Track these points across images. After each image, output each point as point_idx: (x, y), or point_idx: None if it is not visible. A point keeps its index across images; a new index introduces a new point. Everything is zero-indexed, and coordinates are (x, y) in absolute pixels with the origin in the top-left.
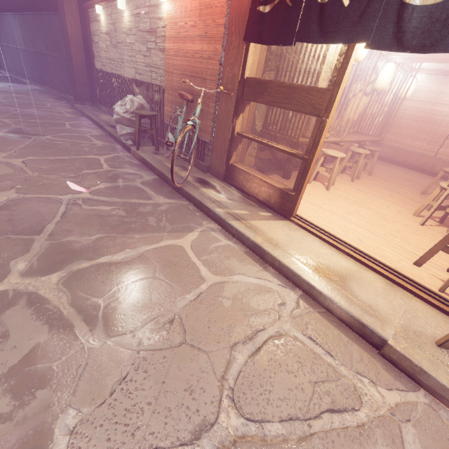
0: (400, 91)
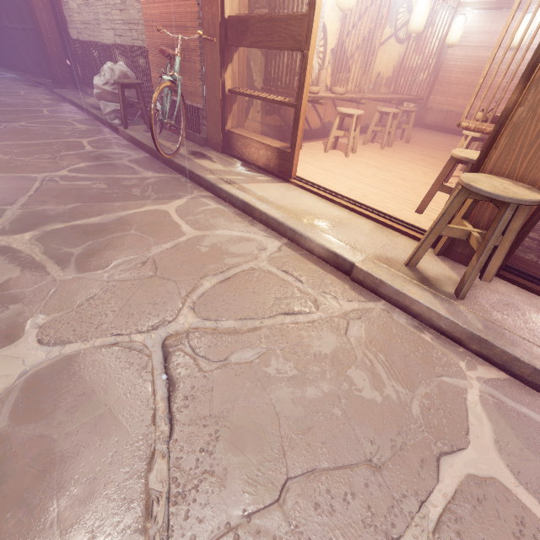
0: (447, 36)
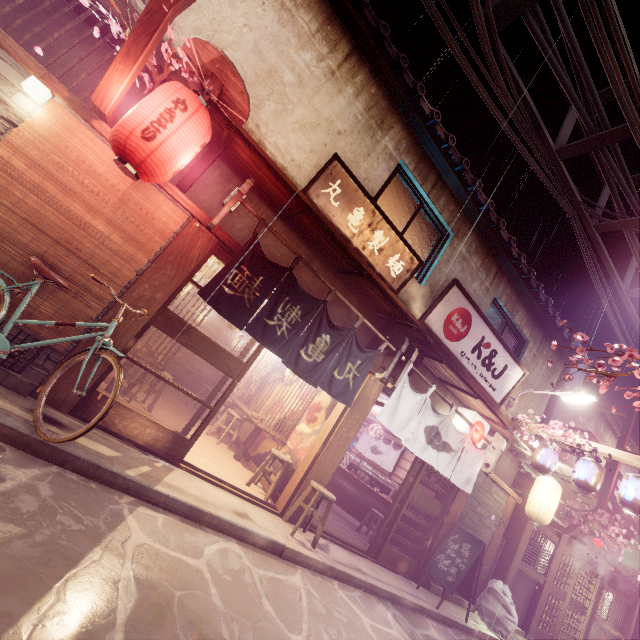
0: None
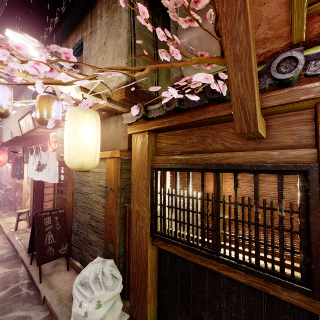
0: None
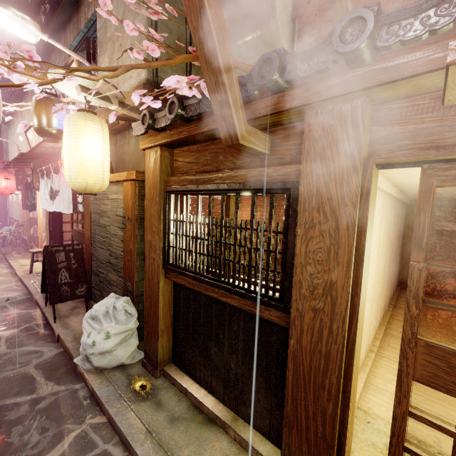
0: None
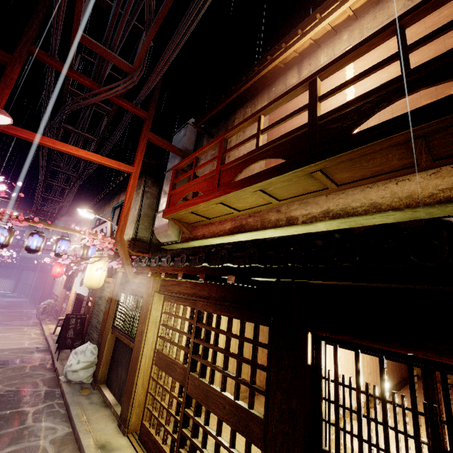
0: None
